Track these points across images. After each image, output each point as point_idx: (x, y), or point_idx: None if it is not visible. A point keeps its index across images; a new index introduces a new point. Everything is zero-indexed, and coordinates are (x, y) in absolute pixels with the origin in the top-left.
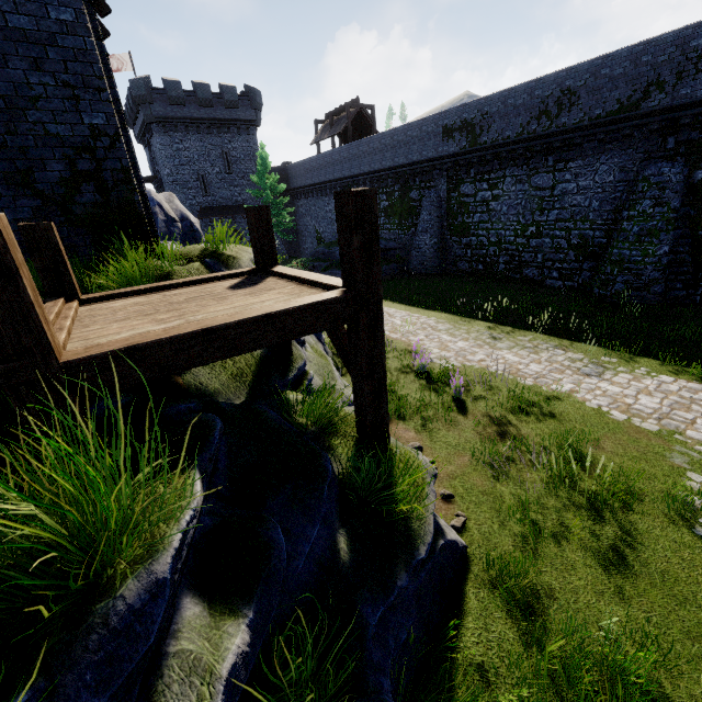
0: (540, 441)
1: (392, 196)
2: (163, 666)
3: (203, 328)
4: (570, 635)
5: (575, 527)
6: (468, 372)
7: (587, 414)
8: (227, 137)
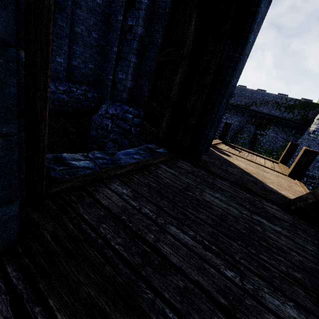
0: None
1: None
2: None
3: None
4: None
5: None
6: None
7: None
8: None
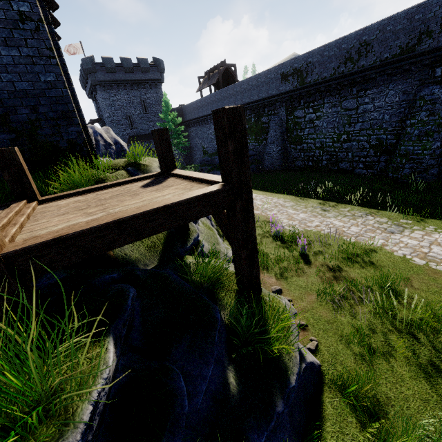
0: (364, 282)
1: (250, 121)
2: None
3: (116, 219)
4: (408, 438)
5: (399, 347)
6: (309, 234)
7: (396, 261)
8: (143, 91)
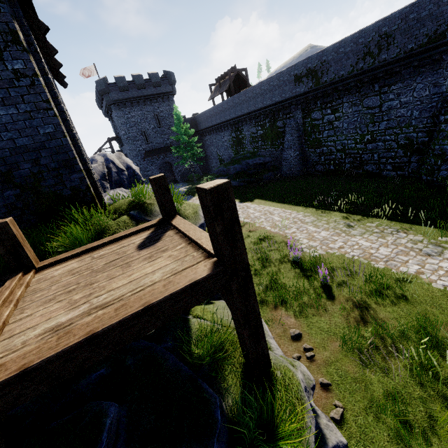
0: (397, 325)
1: (264, 127)
2: None
3: (87, 336)
4: None
5: (444, 423)
6: (331, 259)
7: (435, 295)
8: (156, 105)
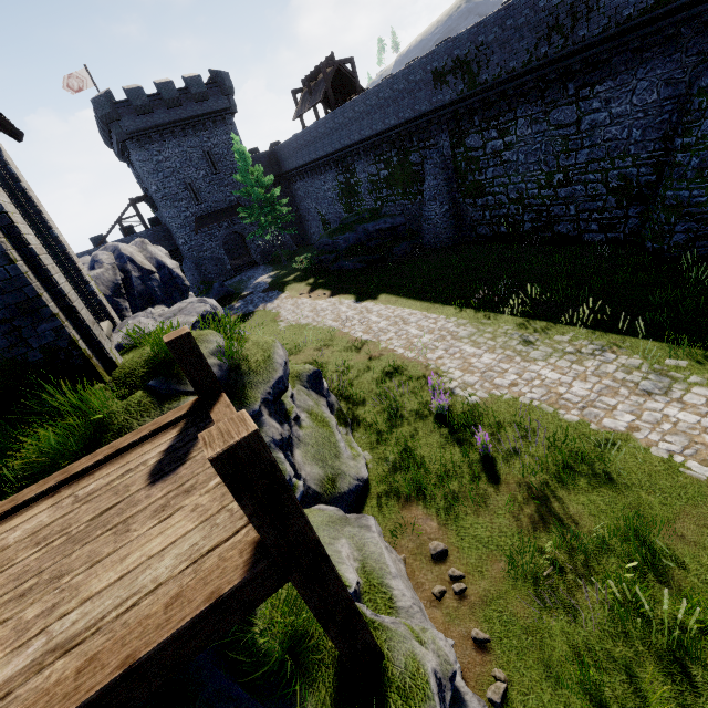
0: (595, 527)
1: (390, 164)
2: None
3: None
4: None
5: (655, 705)
6: (498, 407)
7: (654, 471)
8: (205, 135)
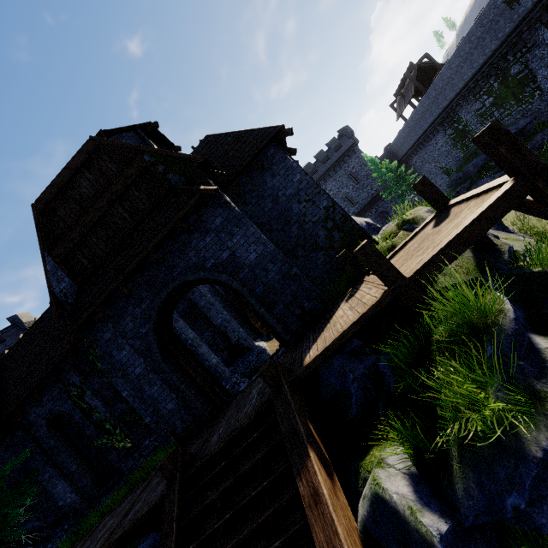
0: None
1: (491, 91)
2: (540, 350)
3: (450, 240)
4: None
5: None
6: None
7: None
8: (345, 166)
